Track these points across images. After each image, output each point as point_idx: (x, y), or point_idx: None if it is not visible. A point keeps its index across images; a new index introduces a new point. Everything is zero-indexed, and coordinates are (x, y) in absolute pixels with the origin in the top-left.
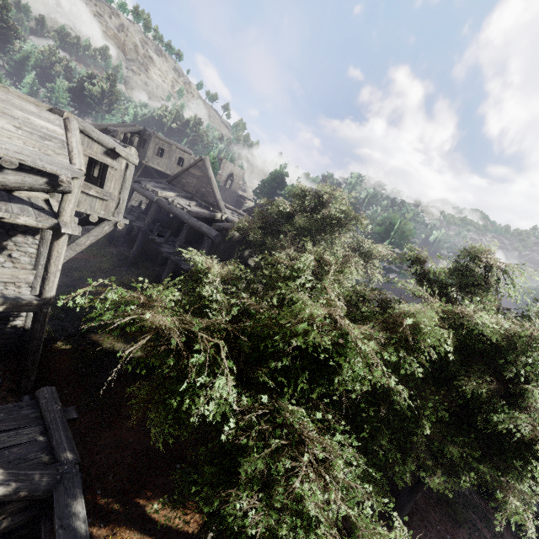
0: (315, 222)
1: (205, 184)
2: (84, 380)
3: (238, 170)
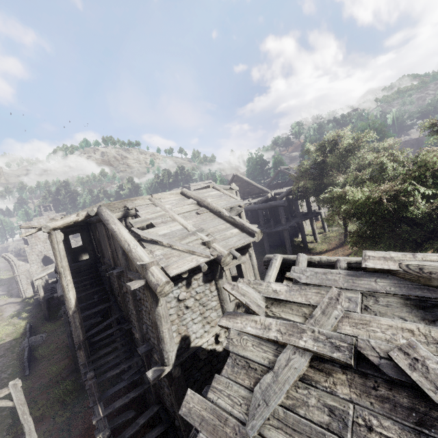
0: (339, 155)
1: (246, 186)
2: None
3: (229, 175)
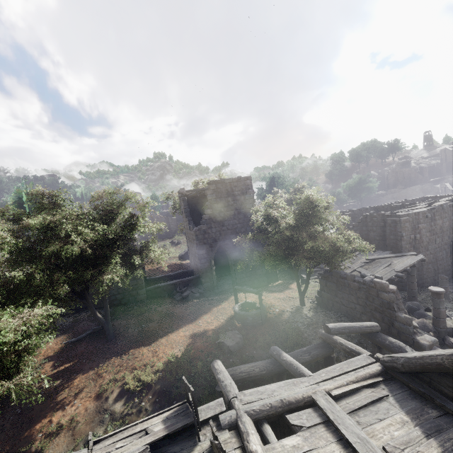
0: None
1: None
2: None
3: None
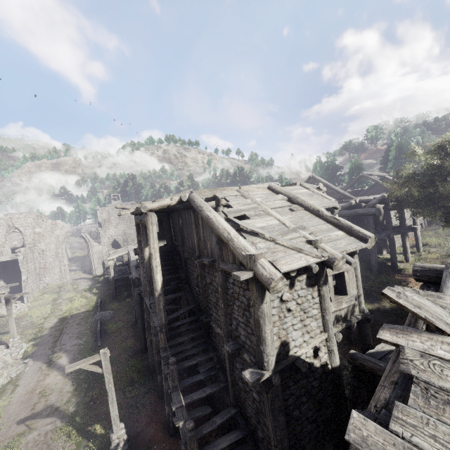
0: None
1: None
2: (377, 329)
3: (293, 179)
